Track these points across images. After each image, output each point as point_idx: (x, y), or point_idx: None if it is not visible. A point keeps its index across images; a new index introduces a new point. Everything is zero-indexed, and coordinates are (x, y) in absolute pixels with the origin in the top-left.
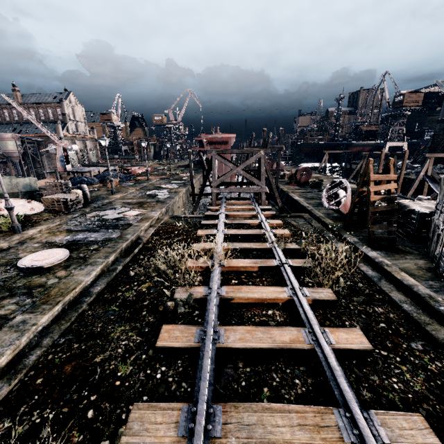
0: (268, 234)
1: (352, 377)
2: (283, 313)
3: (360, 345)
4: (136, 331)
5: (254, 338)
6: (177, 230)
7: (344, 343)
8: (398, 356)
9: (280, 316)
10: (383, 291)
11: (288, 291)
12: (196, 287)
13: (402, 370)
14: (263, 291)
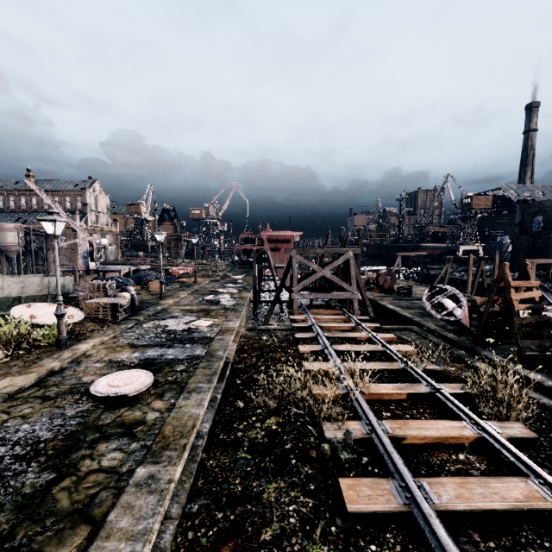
0: (391, 351)
1: None
2: (479, 457)
3: None
4: (298, 489)
5: (474, 494)
6: (267, 346)
7: None
8: None
9: (478, 461)
10: None
11: (471, 426)
12: (347, 422)
13: None
14: (438, 426)
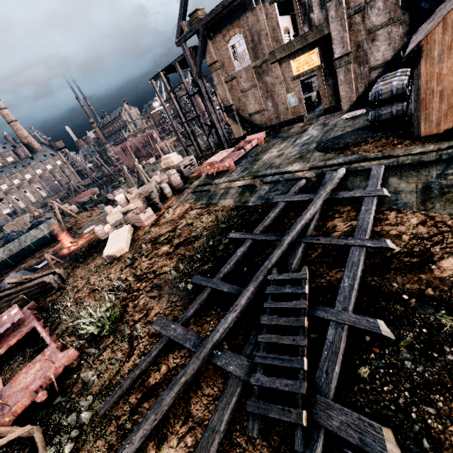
0: None
1: None
2: None
3: None
4: None
5: None
6: None
7: None
8: None
9: None
10: None
11: None
12: None
13: None
14: None
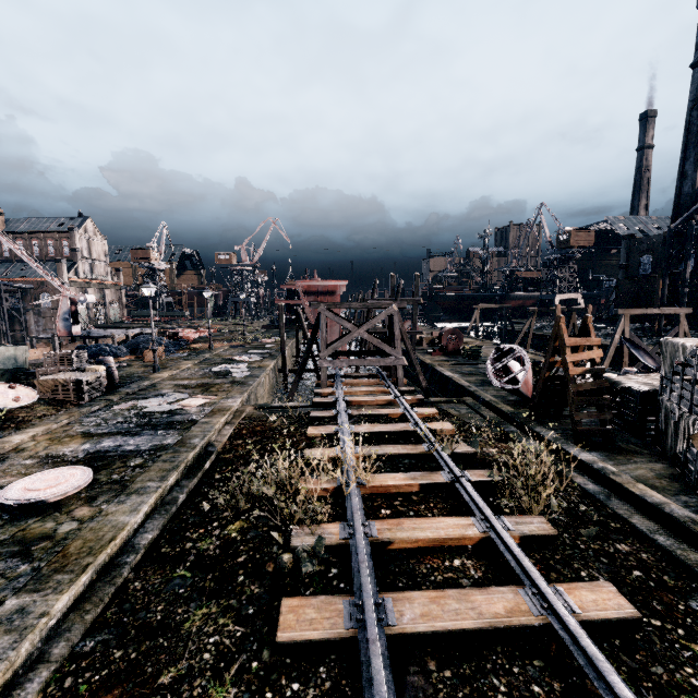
0: (422, 431)
1: (622, 671)
2: (478, 562)
3: (619, 611)
4: (231, 614)
5: (445, 611)
6: (272, 429)
7: (593, 608)
8: (679, 626)
9: (475, 568)
10: (618, 515)
11: (479, 524)
12: (326, 525)
13: (694, 650)
14: (439, 525)
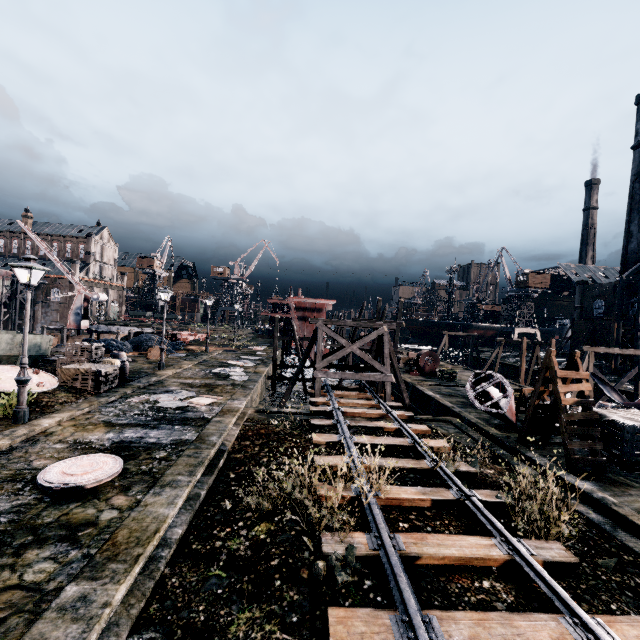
0: (421, 447)
1: None
2: (507, 585)
3: None
4: (276, 621)
5: (493, 635)
6: (276, 432)
7: None
8: None
9: (505, 591)
10: (629, 547)
11: (501, 545)
12: (353, 534)
13: None
14: (462, 543)
